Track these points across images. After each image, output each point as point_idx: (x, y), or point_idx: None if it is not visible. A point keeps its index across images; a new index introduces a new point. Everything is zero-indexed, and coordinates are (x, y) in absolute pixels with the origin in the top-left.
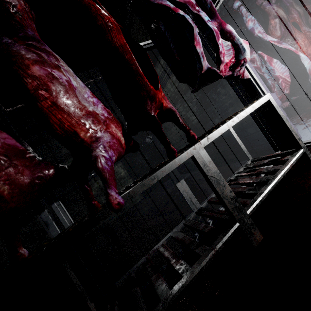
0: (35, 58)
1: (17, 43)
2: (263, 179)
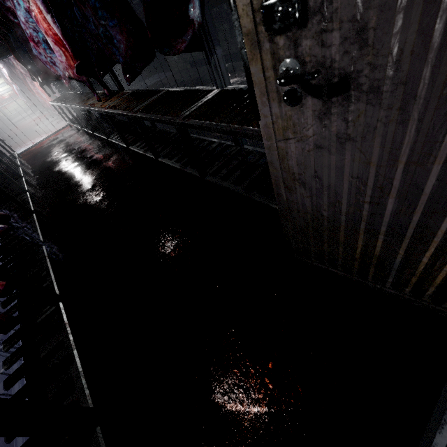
0: None
1: None
2: (12, 157)
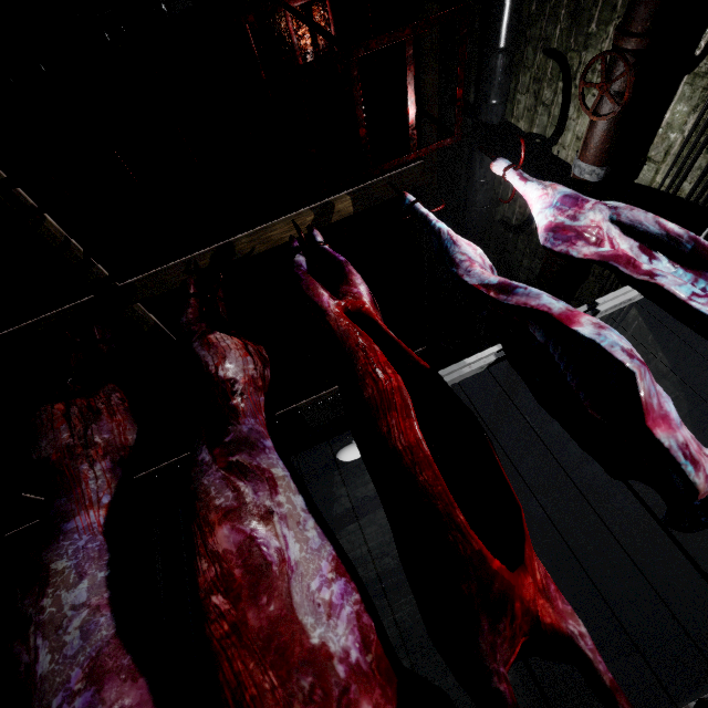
0: (231, 504)
1: (216, 465)
2: None
